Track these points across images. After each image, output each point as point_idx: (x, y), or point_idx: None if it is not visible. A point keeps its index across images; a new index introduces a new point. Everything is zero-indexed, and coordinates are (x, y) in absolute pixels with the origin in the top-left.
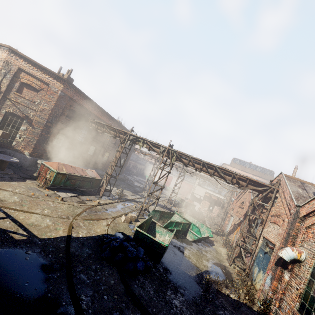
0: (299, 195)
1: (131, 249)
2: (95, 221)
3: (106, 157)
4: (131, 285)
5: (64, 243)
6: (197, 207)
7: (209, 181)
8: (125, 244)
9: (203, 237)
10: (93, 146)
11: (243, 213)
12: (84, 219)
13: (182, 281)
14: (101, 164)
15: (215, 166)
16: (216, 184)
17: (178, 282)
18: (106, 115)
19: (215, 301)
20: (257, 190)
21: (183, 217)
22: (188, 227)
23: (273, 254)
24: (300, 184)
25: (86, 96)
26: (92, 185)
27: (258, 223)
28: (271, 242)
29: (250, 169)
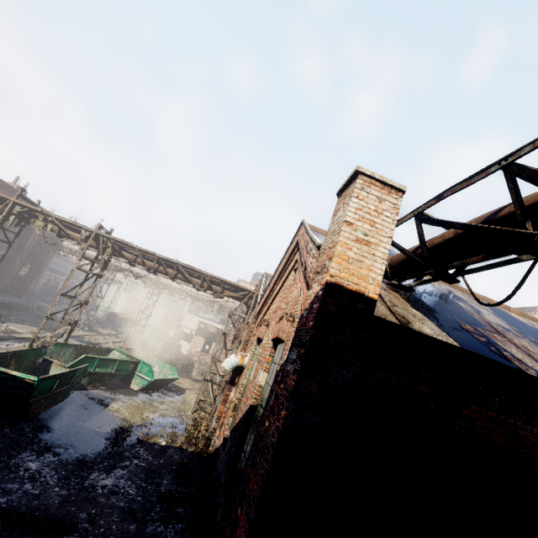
0: None
1: None
2: None
3: None
4: None
5: None
6: (186, 349)
7: (200, 301)
8: None
9: (158, 381)
10: None
11: None
12: None
13: (73, 439)
14: None
15: (177, 263)
16: (211, 306)
17: (61, 440)
18: None
19: (124, 453)
20: (235, 297)
21: (128, 355)
22: (135, 369)
23: None
24: None
25: None
26: None
27: None
28: None
29: None
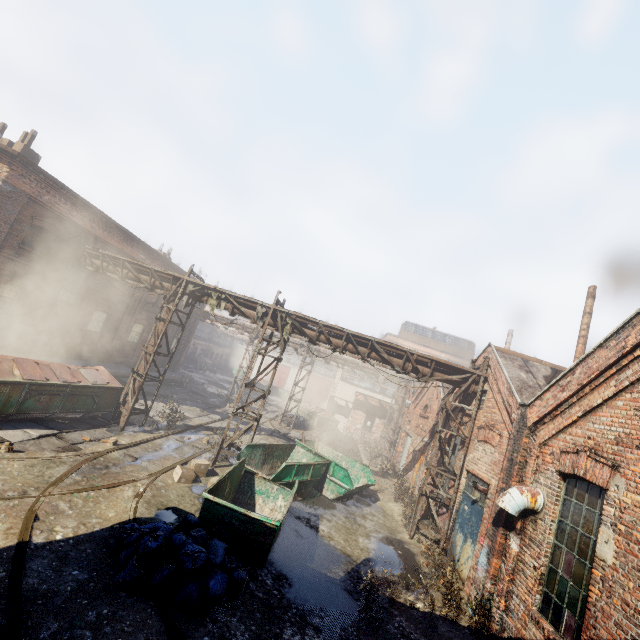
0: (522, 384)
1: (192, 549)
2: (102, 491)
3: (136, 335)
4: (195, 639)
5: (4, 569)
6: (342, 425)
7: (362, 370)
8: (179, 539)
9: (356, 489)
10: (102, 312)
11: (428, 428)
12: (72, 491)
13: (317, 597)
14: (123, 351)
15: (371, 339)
16: (375, 375)
17: (309, 601)
18: (130, 240)
19: (387, 628)
20: (450, 381)
21: (314, 452)
22: (326, 471)
23: (488, 503)
24: (522, 363)
25: (76, 195)
26: (99, 404)
27: (457, 445)
28: (483, 480)
29: (435, 341)
